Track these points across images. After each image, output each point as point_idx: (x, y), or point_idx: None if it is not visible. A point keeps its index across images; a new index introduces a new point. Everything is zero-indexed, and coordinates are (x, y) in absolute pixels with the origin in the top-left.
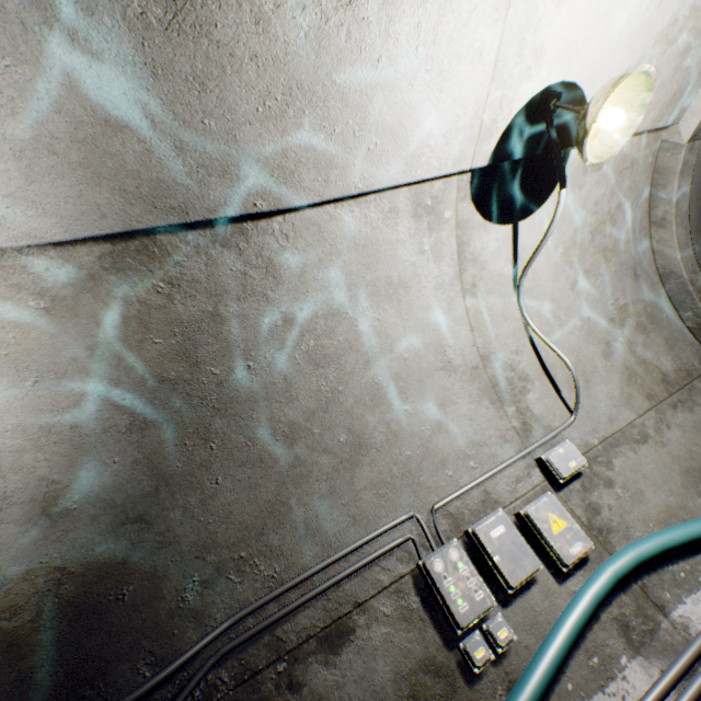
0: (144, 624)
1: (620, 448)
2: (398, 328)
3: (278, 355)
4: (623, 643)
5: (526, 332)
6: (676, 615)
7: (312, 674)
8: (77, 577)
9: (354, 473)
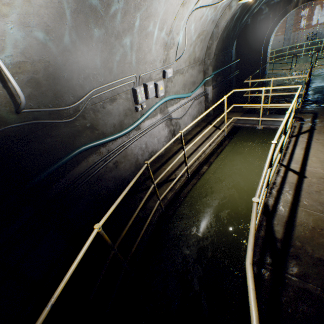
0: (70, 86)
1: (178, 74)
2: (161, 8)
3: (128, 1)
4: (159, 112)
5: (183, 28)
6: (168, 109)
7: (108, 106)
8: (53, 66)
9: (126, 58)
